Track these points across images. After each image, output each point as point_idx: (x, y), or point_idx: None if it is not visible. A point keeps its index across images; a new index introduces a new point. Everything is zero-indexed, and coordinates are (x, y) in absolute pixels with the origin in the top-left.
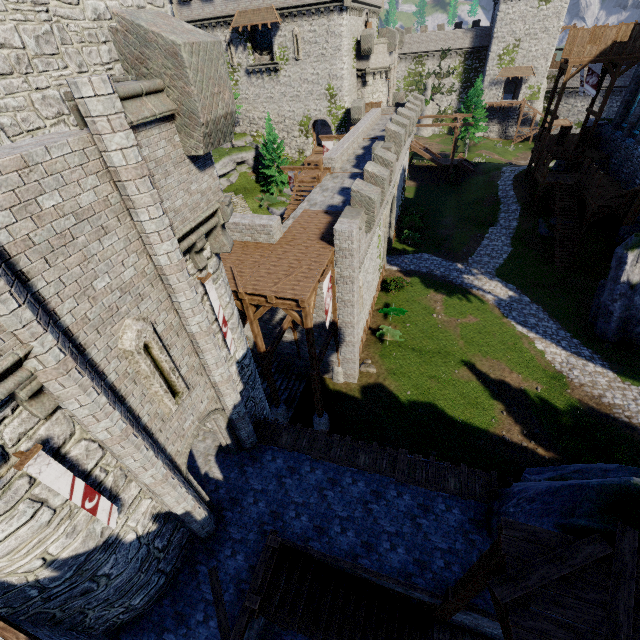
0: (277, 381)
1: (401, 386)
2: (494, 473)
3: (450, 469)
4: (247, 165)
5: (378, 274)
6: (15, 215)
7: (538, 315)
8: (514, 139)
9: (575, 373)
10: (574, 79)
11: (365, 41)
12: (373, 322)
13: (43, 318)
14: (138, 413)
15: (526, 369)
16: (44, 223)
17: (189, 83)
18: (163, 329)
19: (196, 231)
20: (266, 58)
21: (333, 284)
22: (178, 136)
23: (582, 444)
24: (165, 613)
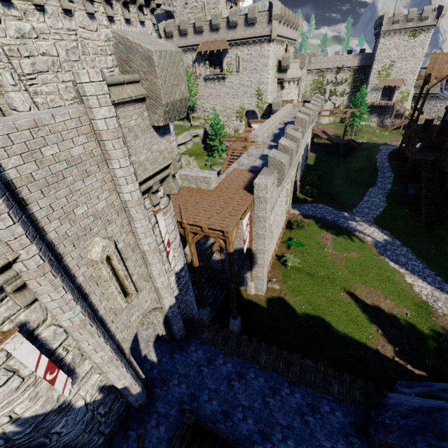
0: (206, 288)
1: (298, 301)
2: (372, 384)
3: (334, 376)
4: (199, 138)
5: (285, 216)
6: (24, 159)
7: (407, 255)
8: (389, 127)
9: (439, 304)
10: (435, 88)
11: (284, 61)
12: (279, 251)
13: (31, 233)
14: (97, 307)
15: (398, 297)
16: (44, 166)
17: (156, 77)
18: (122, 246)
19: (153, 178)
20: (218, 70)
21: (251, 221)
22: (147, 112)
23: (446, 365)
24: None
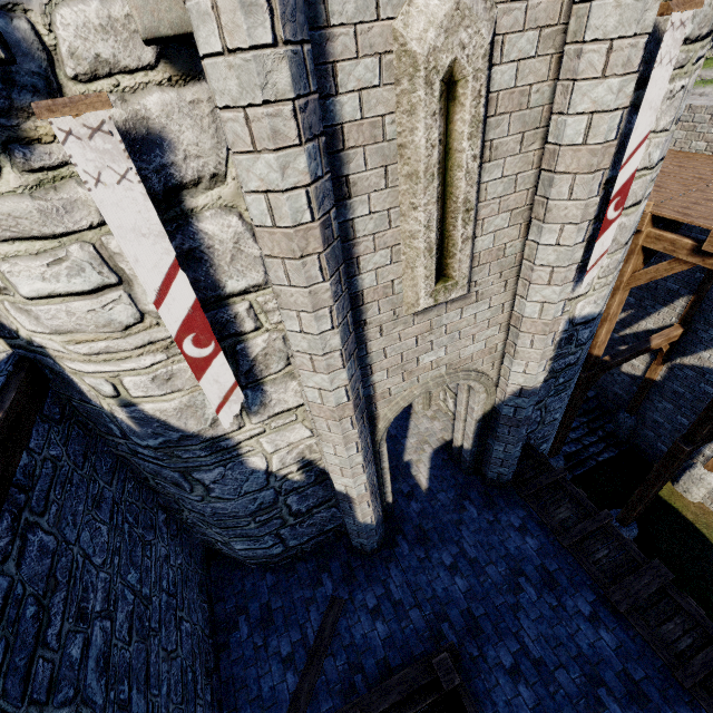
0: None
1: None
2: None
3: None
4: None
5: None
6: None
7: None
8: None
9: None
10: None
11: None
12: None
13: None
14: (359, 254)
15: None
16: None
17: None
18: (504, 86)
19: None
20: None
21: None
22: None
23: None
24: (259, 590)
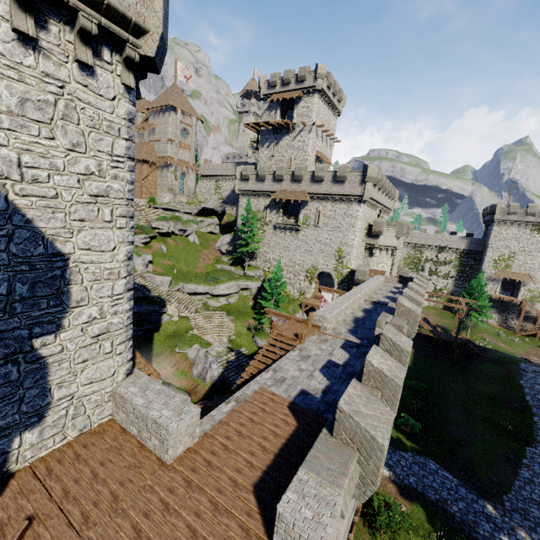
0: None
1: None
2: None
3: None
4: (250, 292)
5: None
6: None
7: None
8: (517, 331)
9: None
10: None
11: (377, 225)
12: None
13: None
14: None
15: None
16: None
17: None
18: None
19: None
20: (292, 221)
21: None
22: None
23: None
24: None
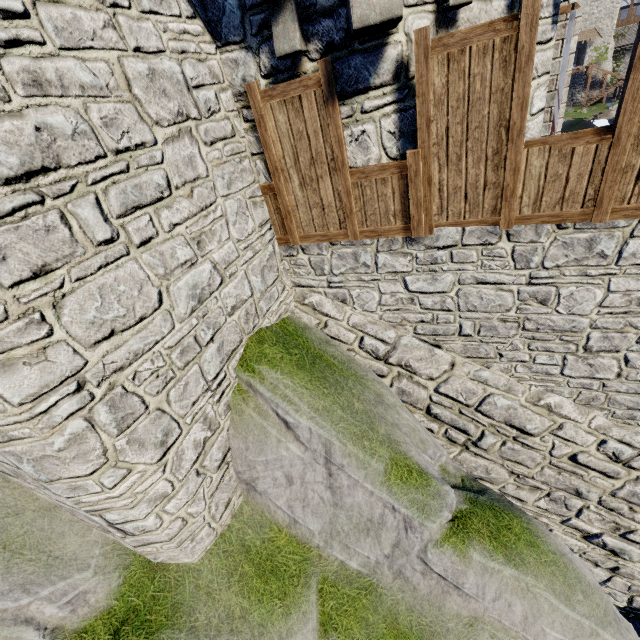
0: None
1: None
2: None
3: None
4: None
5: None
6: None
7: None
8: (584, 104)
9: None
10: None
11: None
12: None
13: None
14: None
15: None
16: None
17: None
18: None
19: None
20: None
21: None
22: None
23: None
24: None
